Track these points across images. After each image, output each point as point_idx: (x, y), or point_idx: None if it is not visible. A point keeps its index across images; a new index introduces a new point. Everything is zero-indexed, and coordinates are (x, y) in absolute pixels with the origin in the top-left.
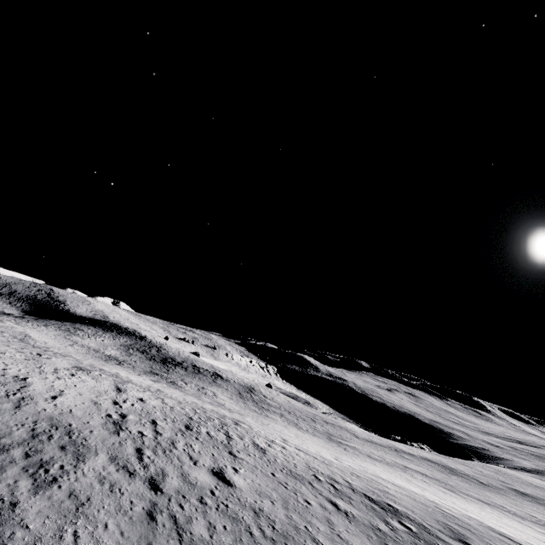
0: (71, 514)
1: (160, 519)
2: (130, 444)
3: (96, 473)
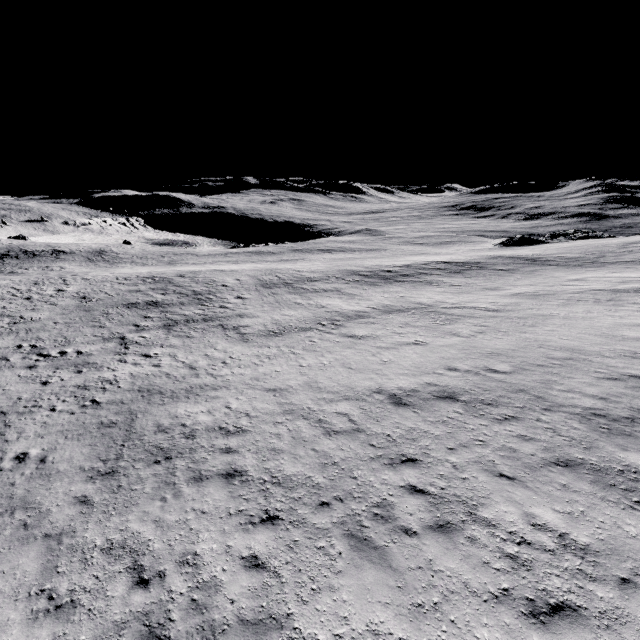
0: (2, 309)
1: (36, 302)
2: (7, 295)
3: (0, 303)
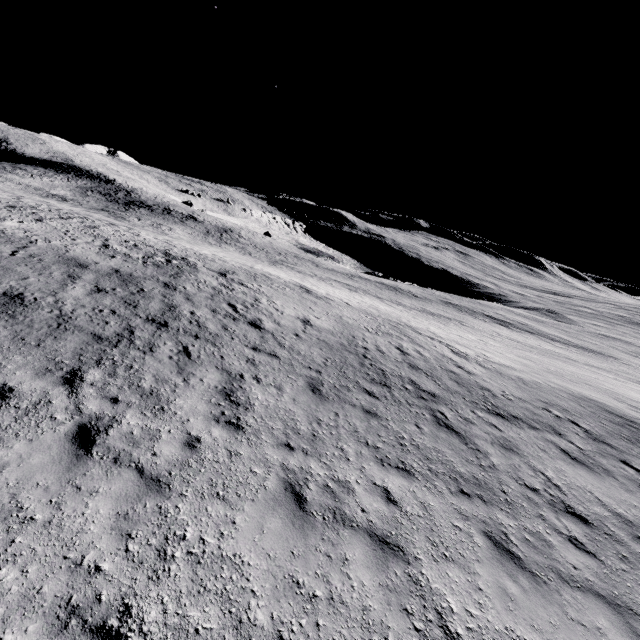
0: None
1: None
2: None
3: None
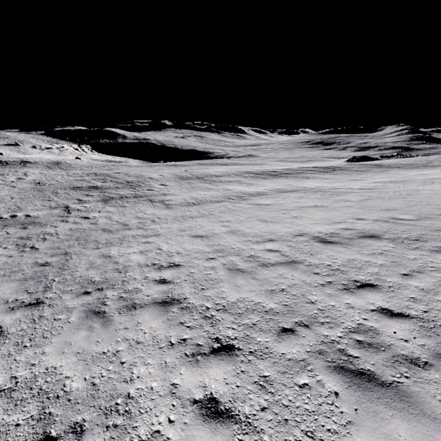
0: None
1: None
2: None
3: None
